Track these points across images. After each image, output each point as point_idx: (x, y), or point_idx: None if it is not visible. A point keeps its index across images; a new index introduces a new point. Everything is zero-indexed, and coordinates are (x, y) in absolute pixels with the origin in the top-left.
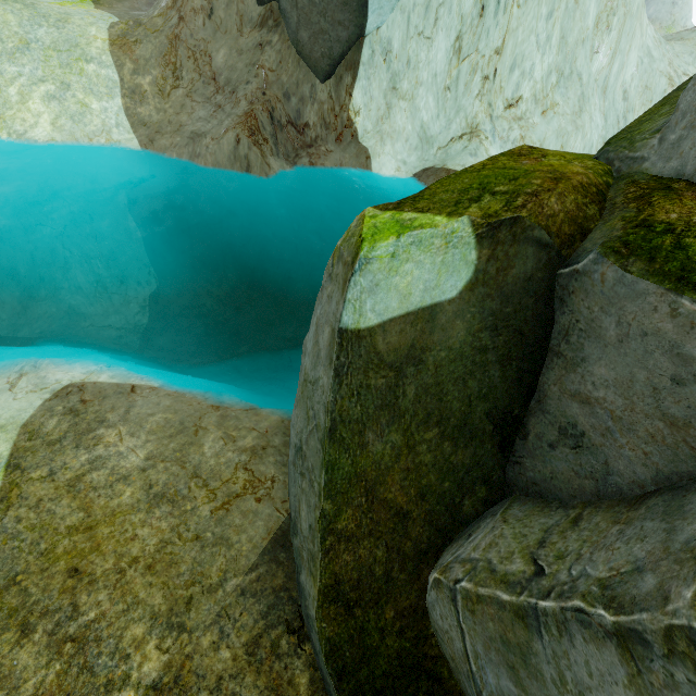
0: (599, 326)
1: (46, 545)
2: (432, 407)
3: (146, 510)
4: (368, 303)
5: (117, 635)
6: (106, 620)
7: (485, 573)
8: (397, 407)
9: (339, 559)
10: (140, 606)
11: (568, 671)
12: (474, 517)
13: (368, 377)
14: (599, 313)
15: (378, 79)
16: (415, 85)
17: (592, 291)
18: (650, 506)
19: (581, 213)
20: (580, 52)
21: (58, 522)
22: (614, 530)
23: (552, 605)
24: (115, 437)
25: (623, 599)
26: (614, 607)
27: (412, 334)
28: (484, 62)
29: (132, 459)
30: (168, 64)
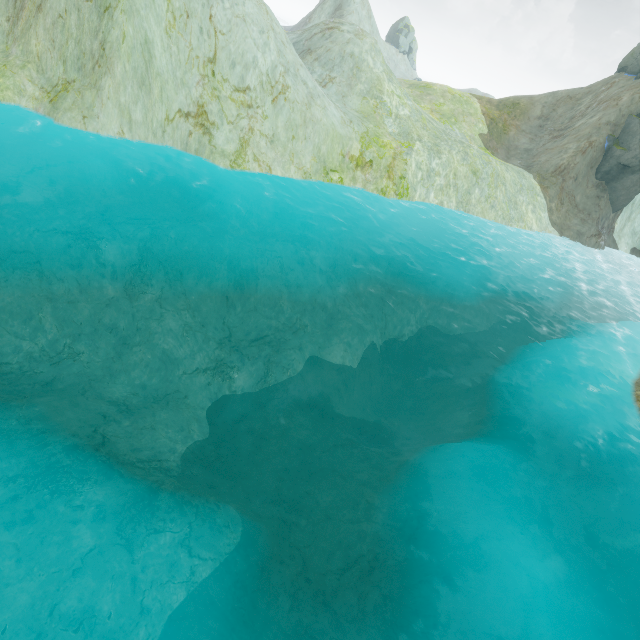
0: None
1: None
2: None
3: None
4: None
5: None
6: None
7: None
8: None
9: None
10: None
11: None
12: None
13: None
14: None
15: (626, 213)
16: (635, 216)
17: None
18: None
19: None
20: None
21: None
22: None
23: None
24: None
25: None
26: None
27: None
28: None
29: None
30: (559, 198)
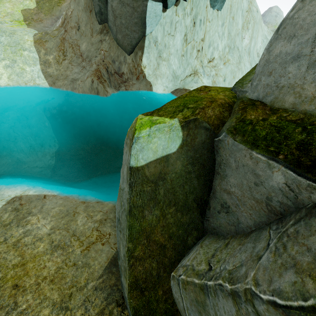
0: (229, 162)
1: (2, 274)
2: (171, 198)
3: (50, 253)
4: (140, 156)
5: (36, 315)
6: (30, 308)
7: (190, 271)
8: (156, 199)
9: (136, 269)
10: (47, 300)
11: (218, 311)
12: (193, 245)
13: (143, 187)
14: (229, 157)
15: (153, 53)
16: (169, 55)
17: (225, 148)
18: (251, 236)
19: (221, 115)
20: (237, 39)
21: (8, 263)
22: (238, 248)
23: (212, 283)
24: (36, 220)
25: (234, 278)
26: (231, 282)
27: (160, 167)
28: (197, 44)
29: (44, 230)
30: (60, 50)
